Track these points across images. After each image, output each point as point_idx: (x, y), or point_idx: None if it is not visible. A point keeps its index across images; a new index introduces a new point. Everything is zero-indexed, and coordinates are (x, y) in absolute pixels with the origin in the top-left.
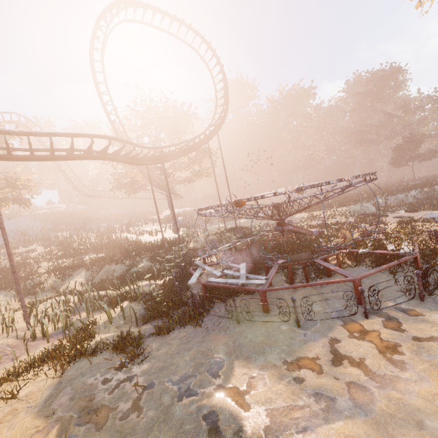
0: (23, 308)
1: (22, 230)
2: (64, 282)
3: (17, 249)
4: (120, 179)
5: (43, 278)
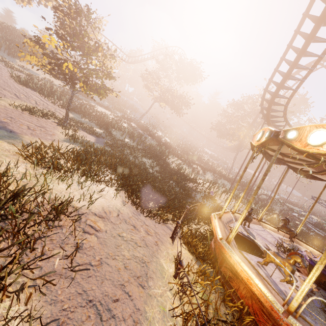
0: (247, 196)
1: (148, 116)
2: (204, 175)
3: (154, 130)
4: (228, 130)
5: (194, 166)
